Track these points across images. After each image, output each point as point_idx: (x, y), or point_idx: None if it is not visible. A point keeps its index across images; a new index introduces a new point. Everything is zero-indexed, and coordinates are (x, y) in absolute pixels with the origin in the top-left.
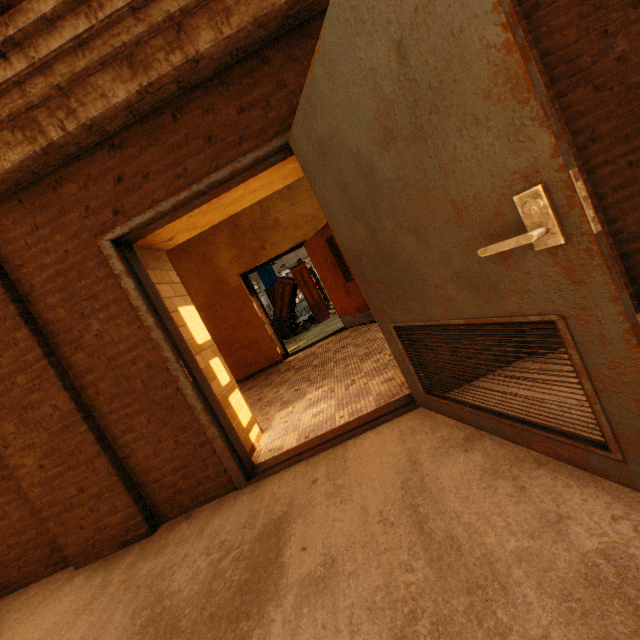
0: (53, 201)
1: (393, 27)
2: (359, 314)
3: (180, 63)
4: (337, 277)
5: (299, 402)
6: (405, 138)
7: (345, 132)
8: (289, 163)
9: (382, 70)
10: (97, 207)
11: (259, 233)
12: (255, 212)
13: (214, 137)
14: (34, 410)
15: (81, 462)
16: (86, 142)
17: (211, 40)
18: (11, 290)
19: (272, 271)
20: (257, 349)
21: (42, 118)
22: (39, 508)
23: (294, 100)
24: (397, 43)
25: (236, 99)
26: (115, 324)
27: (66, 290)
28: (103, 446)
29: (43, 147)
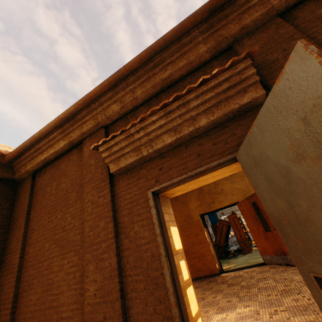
0: (136, 175)
1: (299, 112)
2: (276, 256)
3: (192, 130)
4: (258, 226)
5: (230, 312)
6: (312, 158)
7: (270, 153)
8: (234, 165)
9: (293, 128)
10: (150, 178)
11: (212, 194)
12: (211, 184)
13: (200, 154)
14: (102, 262)
15: (109, 300)
16: (153, 155)
17: (205, 121)
18: (113, 206)
19: (215, 215)
20: (203, 261)
21: (142, 148)
22: (85, 319)
23: (239, 139)
24: (302, 118)
25: (212, 140)
26: (143, 229)
27: (130, 209)
28: (121, 294)
29: (140, 157)
